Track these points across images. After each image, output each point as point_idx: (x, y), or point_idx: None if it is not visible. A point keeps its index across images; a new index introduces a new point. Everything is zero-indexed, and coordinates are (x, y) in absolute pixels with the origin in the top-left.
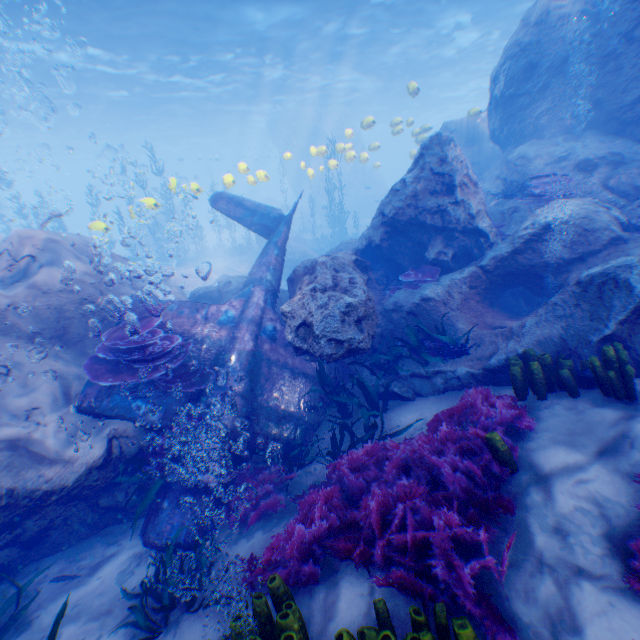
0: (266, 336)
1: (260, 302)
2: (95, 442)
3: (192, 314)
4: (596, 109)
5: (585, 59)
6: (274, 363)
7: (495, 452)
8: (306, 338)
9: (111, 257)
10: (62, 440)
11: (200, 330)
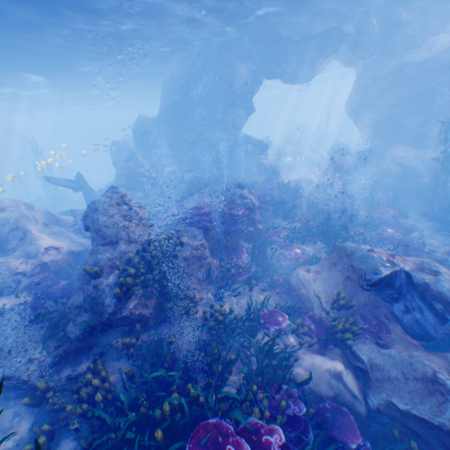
0: None
1: None
2: None
3: None
4: (165, 144)
5: (159, 133)
6: None
7: (181, 206)
8: None
9: None
10: None
11: None
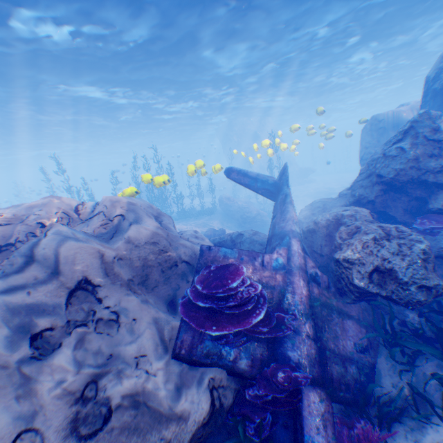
0: (311, 279)
1: (297, 249)
2: (199, 395)
3: (250, 261)
4: None
5: None
6: (323, 305)
7: None
8: (380, 283)
9: (163, 215)
10: (171, 393)
11: (259, 275)
